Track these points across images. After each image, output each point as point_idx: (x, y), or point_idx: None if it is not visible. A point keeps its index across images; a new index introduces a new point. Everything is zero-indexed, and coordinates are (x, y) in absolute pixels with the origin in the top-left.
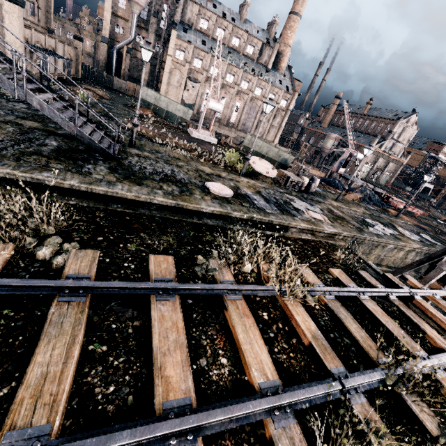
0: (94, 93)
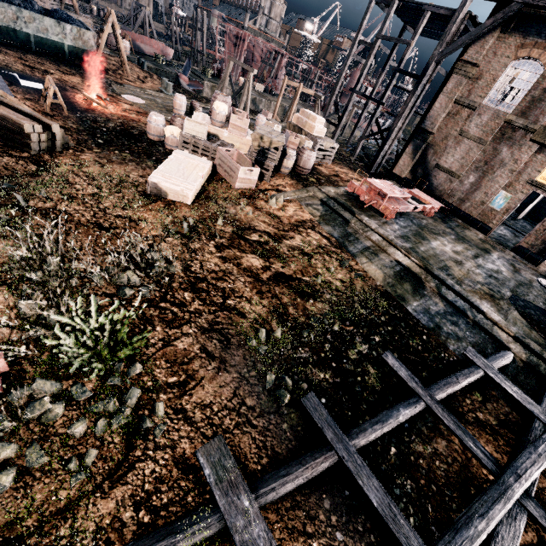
0: None
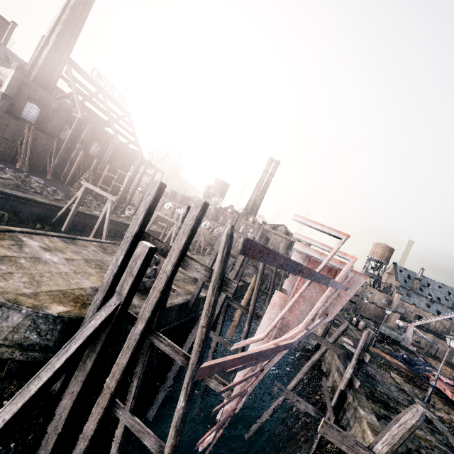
0: (431, 355)
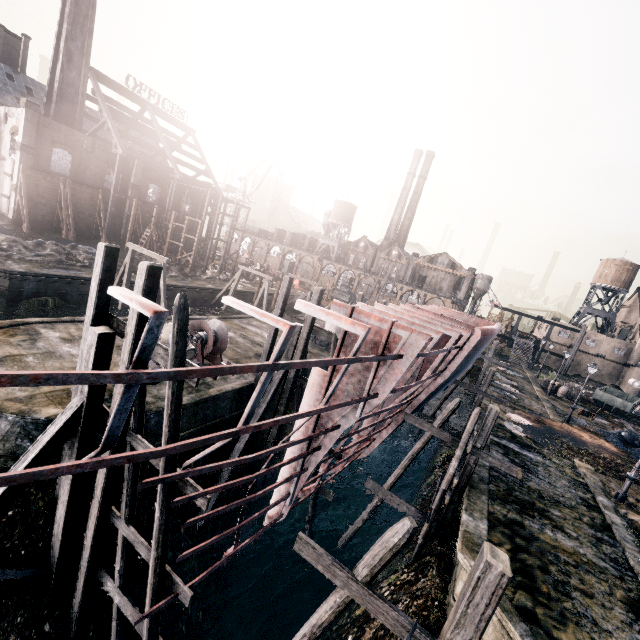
0: None
